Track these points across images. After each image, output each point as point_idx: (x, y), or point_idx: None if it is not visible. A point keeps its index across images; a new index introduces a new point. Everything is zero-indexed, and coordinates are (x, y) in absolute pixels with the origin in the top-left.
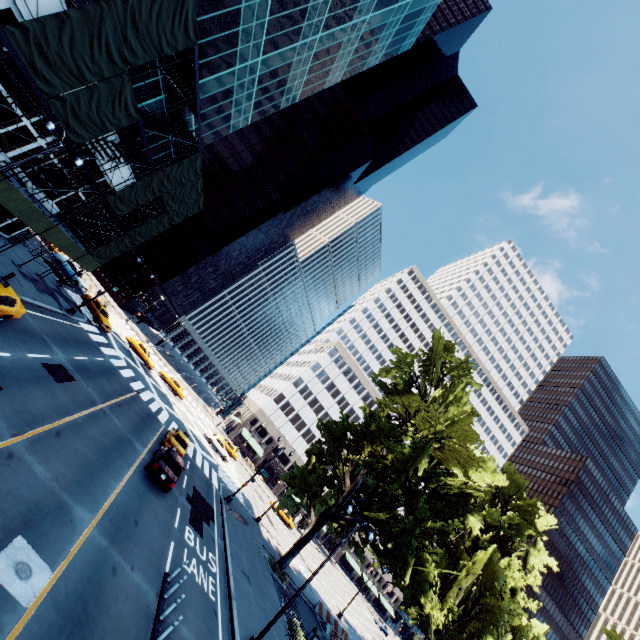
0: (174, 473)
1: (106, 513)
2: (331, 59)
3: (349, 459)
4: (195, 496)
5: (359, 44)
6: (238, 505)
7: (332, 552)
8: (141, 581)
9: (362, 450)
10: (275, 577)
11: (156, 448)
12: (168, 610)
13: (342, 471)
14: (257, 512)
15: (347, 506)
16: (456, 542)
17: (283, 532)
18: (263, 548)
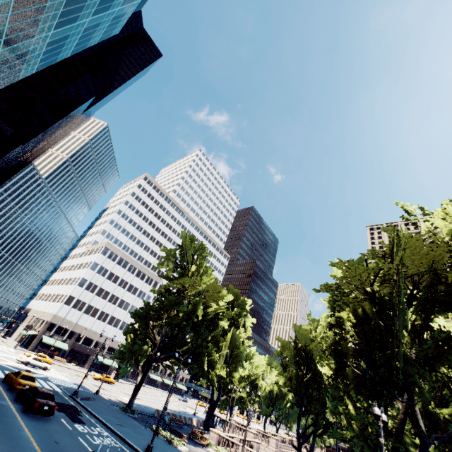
0: (50, 401)
1: (41, 449)
2: (61, 44)
3: (155, 325)
4: (59, 406)
5: (82, 34)
6: (80, 392)
7: (174, 379)
8: None
9: (162, 317)
10: (129, 415)
11: (10, 395)
12: None
13: (152, 333)
14: (91, 388)
15: (175, 354)
16: (216, 335)
17: (111, 389)
18: (112, 405)
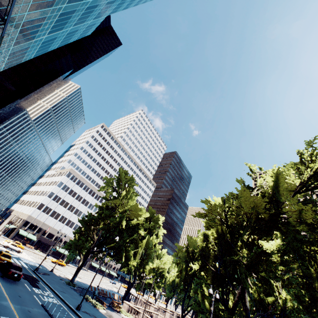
0: (19, 271)
1: (10, 299)
2: (51, 42)
3: (95, 228)
4: (25, 276)
5: (66, 36)
6: (40, 269)
7: (100, 265)
8: (38, 310)
9: (100, 223)
10: (71, 287)
11: None
12: (53, 310)
13: (92, 234)
14: (48, 268)
15: (103, 248)
16: (137, 239)
17: (62, 269)
18: (61, 280)
